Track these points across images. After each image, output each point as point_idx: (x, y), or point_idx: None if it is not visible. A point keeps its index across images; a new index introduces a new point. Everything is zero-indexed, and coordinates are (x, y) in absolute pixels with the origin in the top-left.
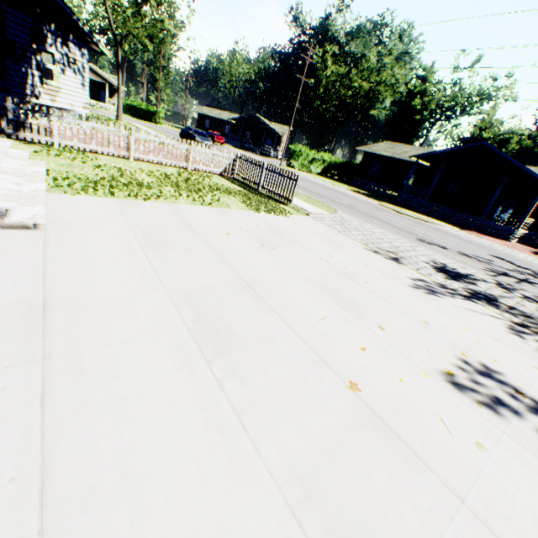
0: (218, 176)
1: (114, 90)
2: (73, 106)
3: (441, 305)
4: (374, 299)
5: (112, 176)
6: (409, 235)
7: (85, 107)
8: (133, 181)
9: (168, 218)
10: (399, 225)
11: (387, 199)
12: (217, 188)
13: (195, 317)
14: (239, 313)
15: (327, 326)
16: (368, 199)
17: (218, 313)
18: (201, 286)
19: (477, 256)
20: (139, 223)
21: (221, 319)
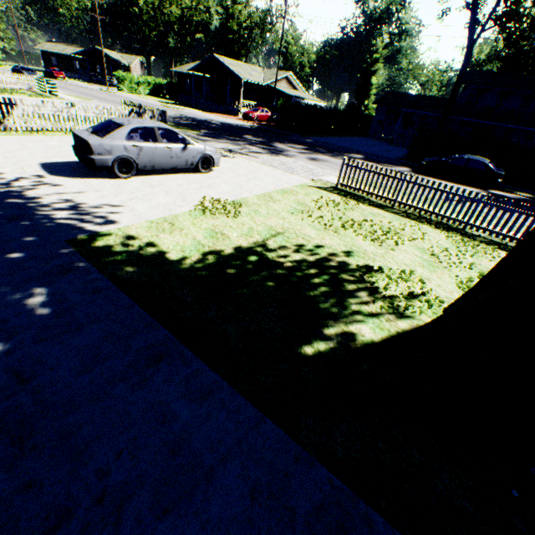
0: (26, 91)
1: None
2: None
3: None
4: None
5: None
6: None
7: None
8: None
9: None
10: None
11: (190, 105)
12: (17, 93)
13: None
14: None
15: None
16: (157, 103)
17: None
18: None
19: None
20: None
21: None
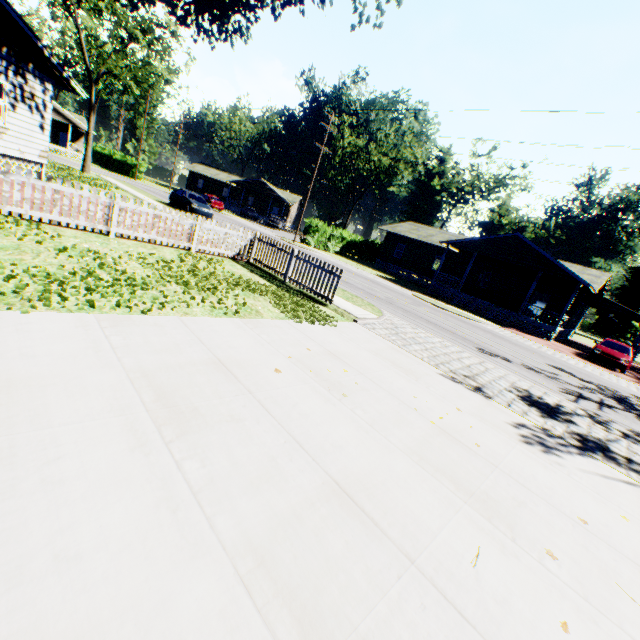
0: (230, 261)
1: (80, 133)
2: (23, 153)
3: (571, 473)
4: (505, 482)
5: (86, 266)
6: (467, 343)
7: (41, 155)
8: (119, 276)
9: (185, 347)
10: (449, 327)
11: (416, 286)
12: (236, 282)
13: (299, 628)
14: (363, 586)
15: (492, 576)
16: (400, 288)
17: (332, 596)
18: (279, 517)
19: (541, 369)
20: (142, 365)
21: (344, 619)
